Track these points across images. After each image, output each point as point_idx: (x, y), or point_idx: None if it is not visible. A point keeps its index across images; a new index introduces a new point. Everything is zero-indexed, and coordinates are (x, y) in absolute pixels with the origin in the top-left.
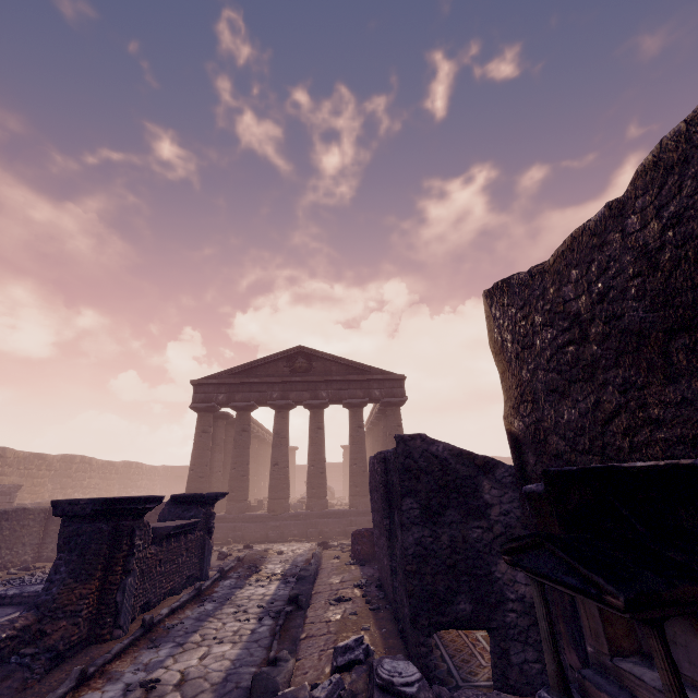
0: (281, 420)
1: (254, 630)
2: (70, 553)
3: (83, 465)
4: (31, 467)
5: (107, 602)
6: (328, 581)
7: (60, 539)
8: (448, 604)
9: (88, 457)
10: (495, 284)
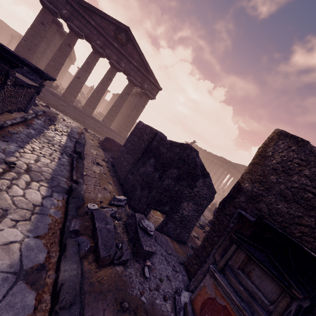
0: (94, 58)
1: (60, 158)
2: None
3: None
4: None
5: None
6: (91, 151)
7: None
8: (163, 206)
9: None
10: (296, 136)
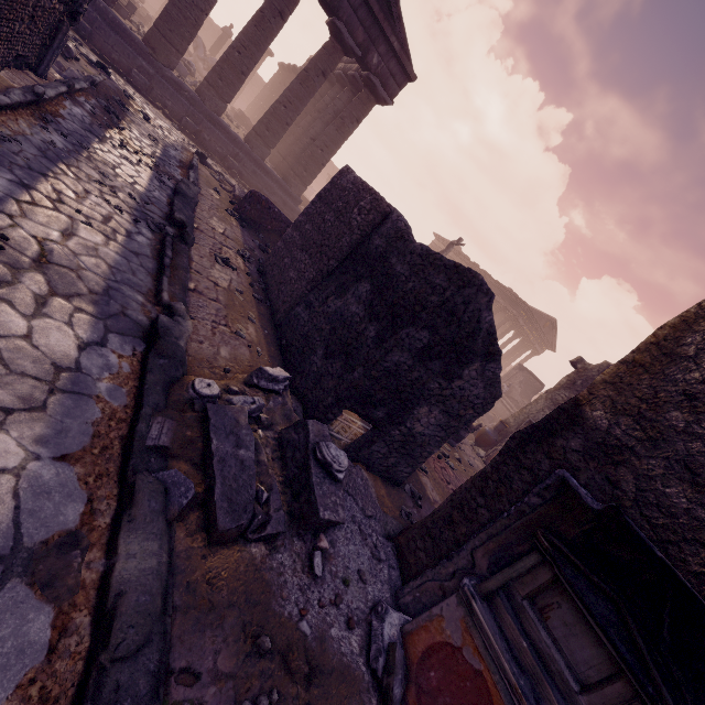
0: None
1: (130, 234)
2: None
3: None
4: None
5: None
6: (211, 223)
7: None
8: (373, 407)
9: None
10: None
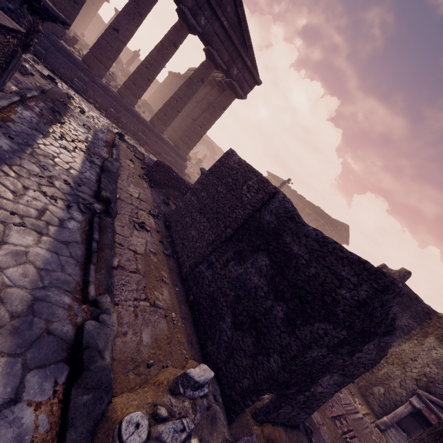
0: None
1: (63, 222)
2: None
3: None
4: None
5: None
6: (129, 190)
7: None
8: (287, 389)
9: None
10: None
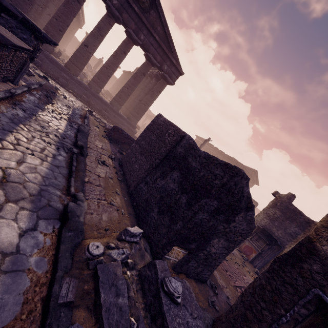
0: (107, 23)
1: (55, 156)
2: None
3: None
4: None
5: None
6: (95, 143)
7: None
8: (189, 243)
9: None
10: None
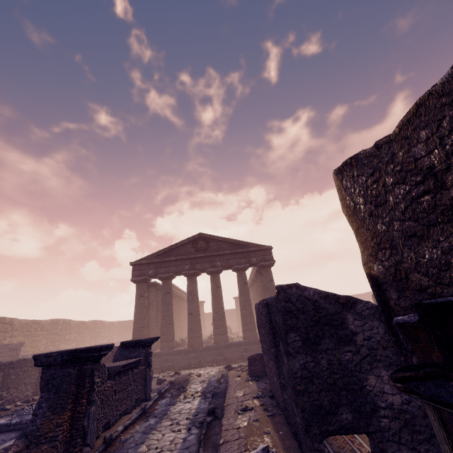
0: (192, 284)
1: (185, 439)
2: (48, 392)
3: (65, 325)
4: (30, 329)
5: (77, 427)
6: (235, 395)
7: (41, 382)
8: (333, 415)
9: (68, 320)
10: (344, 161)
